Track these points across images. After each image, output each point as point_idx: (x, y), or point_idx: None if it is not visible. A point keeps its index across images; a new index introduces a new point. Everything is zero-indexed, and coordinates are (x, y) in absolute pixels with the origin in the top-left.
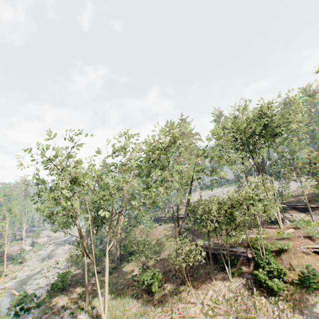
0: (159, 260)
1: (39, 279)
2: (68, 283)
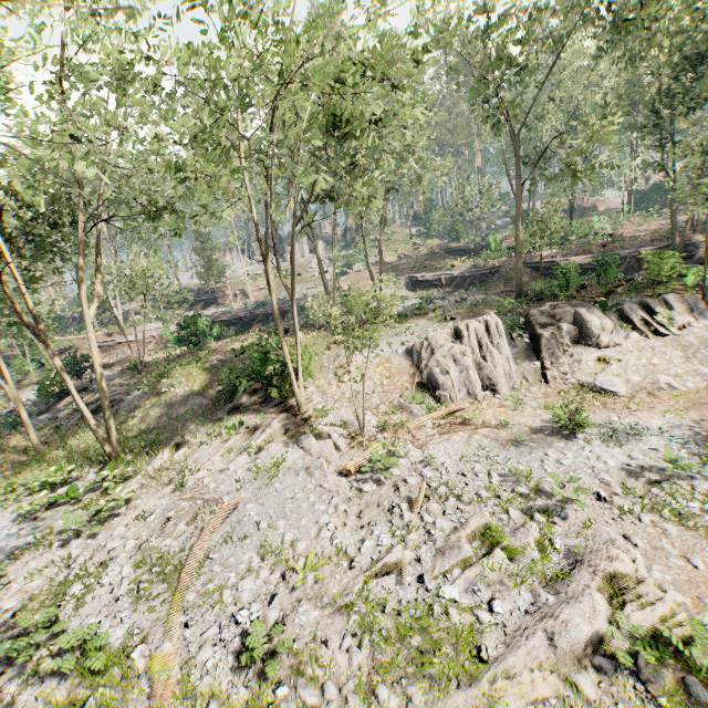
0: None
1: None
2: None
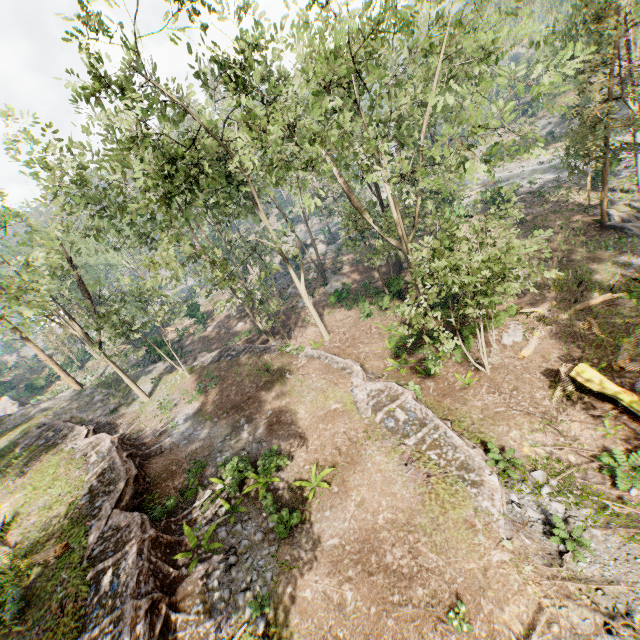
0: None
1: None
2: None
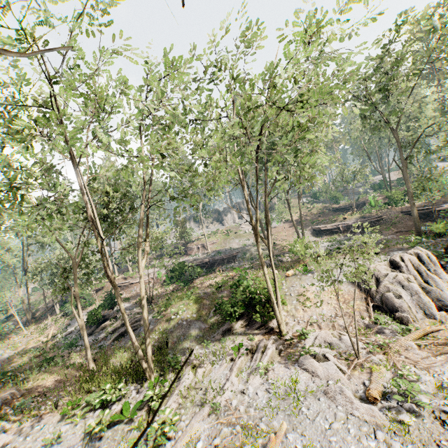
0: None
1: None
2: None
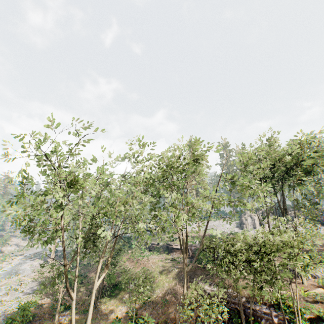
0: (151, 303)
1: None
2: (29, 318)
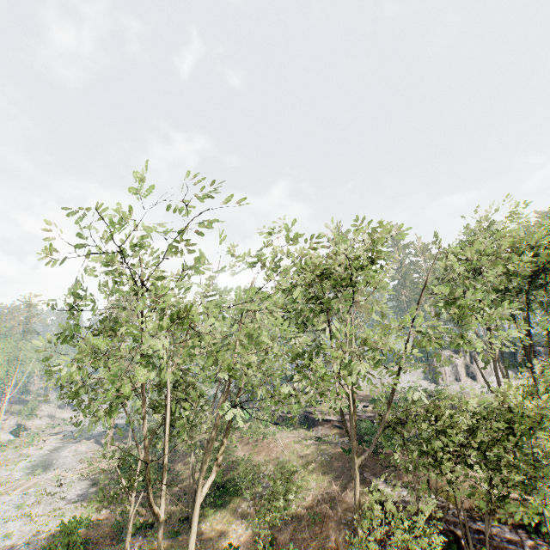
0: (289, 519)
1: (15, 522)
2: (79, 548)
